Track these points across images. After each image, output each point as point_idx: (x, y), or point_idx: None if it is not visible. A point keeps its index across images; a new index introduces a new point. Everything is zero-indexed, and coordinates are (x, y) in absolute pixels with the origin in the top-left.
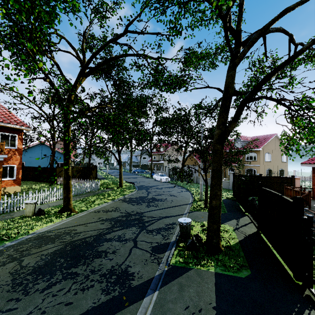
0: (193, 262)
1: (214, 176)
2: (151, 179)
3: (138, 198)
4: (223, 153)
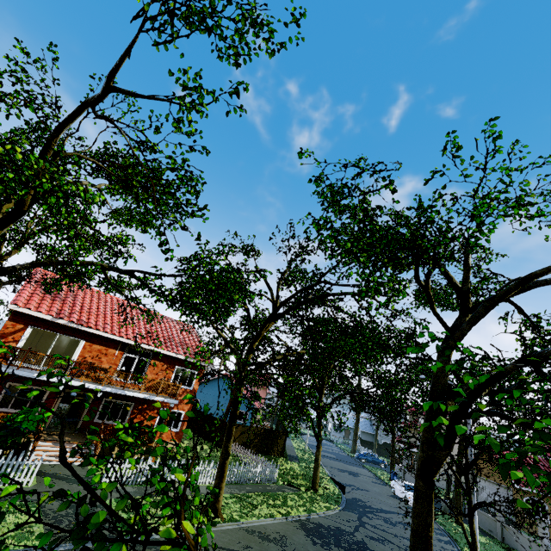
0: None
1: (414, 545)
2: (388, 489)
3: (332, 530)
4: (431, 500)
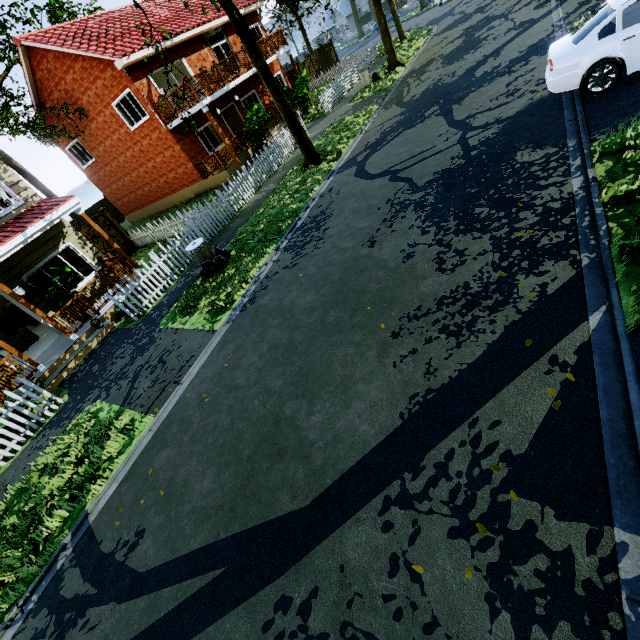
0: None
1: None
2: (431, 10)
3: (456, 22)
4: None
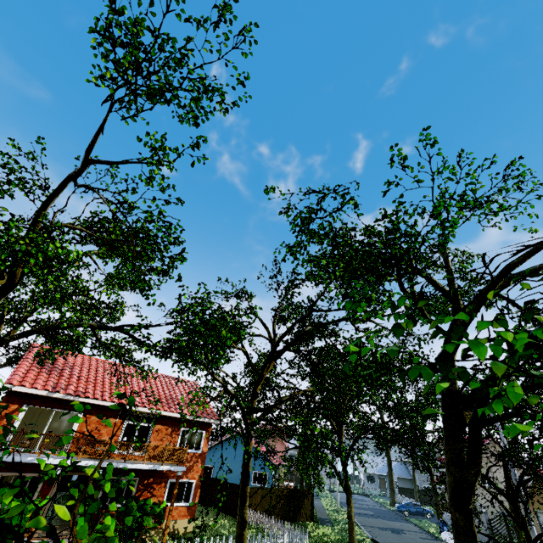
0: None
1: None
2: None
3: None
4: (473, 534)
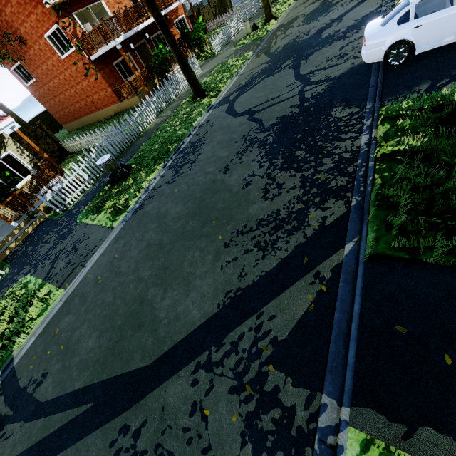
0: None
1: None
2: None
3: None
4: None
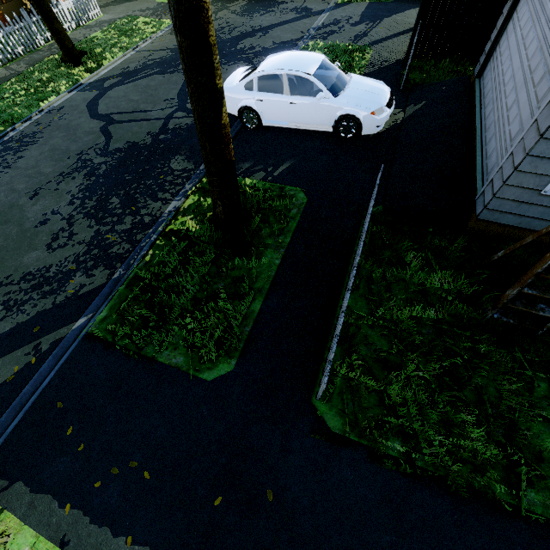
0: (355, 0)
1: None
2: None
3: None
4: None
